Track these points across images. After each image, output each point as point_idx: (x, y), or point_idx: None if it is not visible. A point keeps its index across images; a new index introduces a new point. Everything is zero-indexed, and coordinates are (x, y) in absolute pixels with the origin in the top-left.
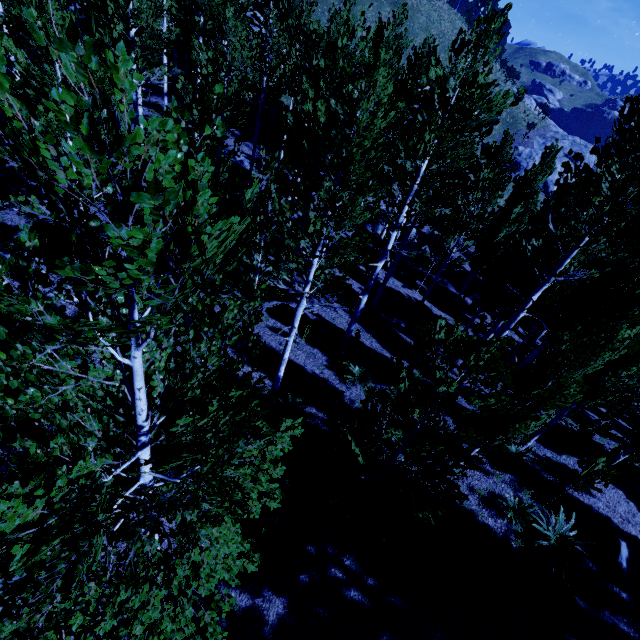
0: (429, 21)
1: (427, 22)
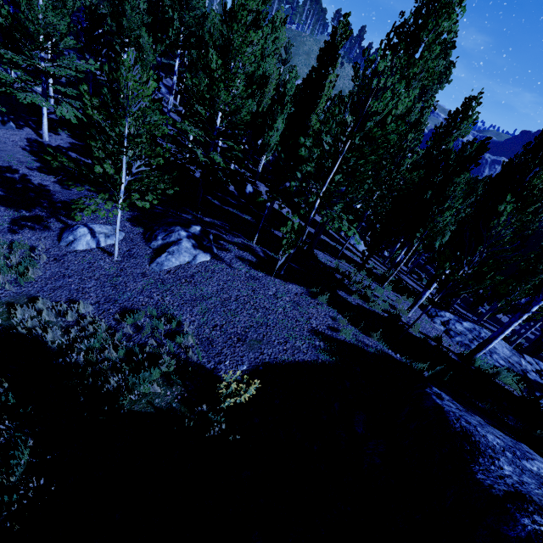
0: (309, 49)
1: (309, 50)
